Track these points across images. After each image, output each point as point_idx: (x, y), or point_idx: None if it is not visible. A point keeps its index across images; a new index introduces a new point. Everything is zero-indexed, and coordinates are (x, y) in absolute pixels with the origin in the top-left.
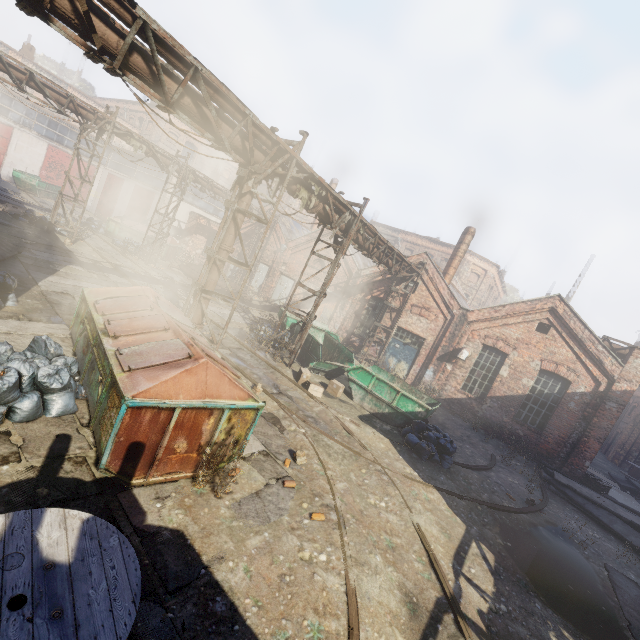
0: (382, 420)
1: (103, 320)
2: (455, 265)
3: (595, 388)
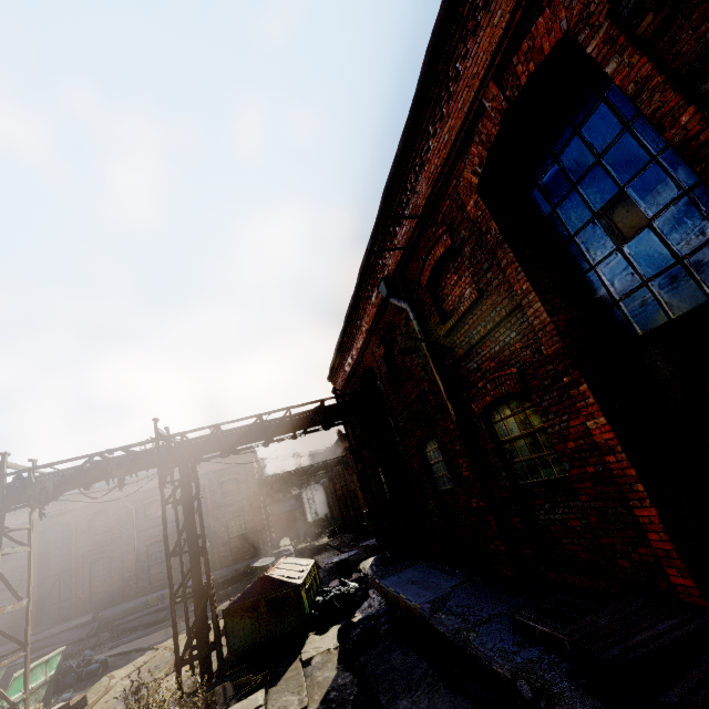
0: (45, 706)
1: (304, 573)
2: None
3: None
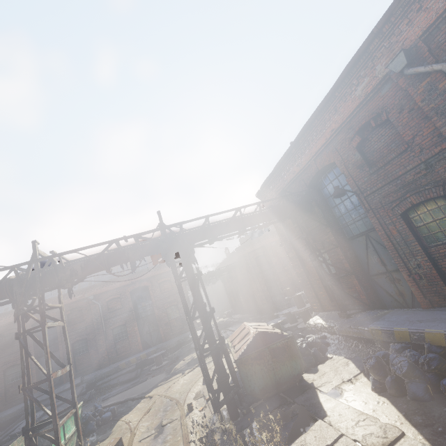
0: None
1: (276, 330)
2: None
3: None
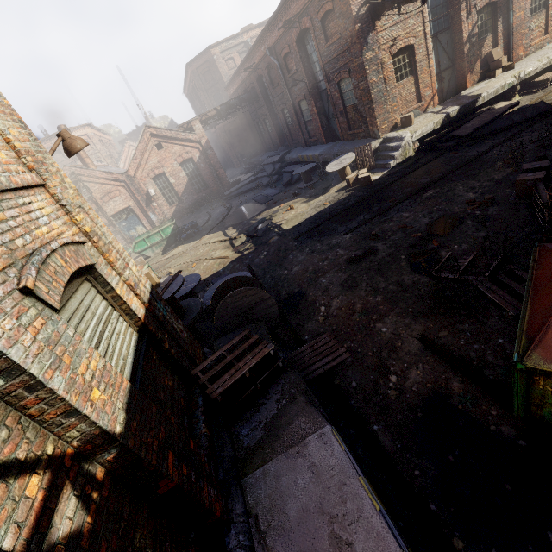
0: (169, 247)
1: None
2: (85, 155)
3: (200, 151)
